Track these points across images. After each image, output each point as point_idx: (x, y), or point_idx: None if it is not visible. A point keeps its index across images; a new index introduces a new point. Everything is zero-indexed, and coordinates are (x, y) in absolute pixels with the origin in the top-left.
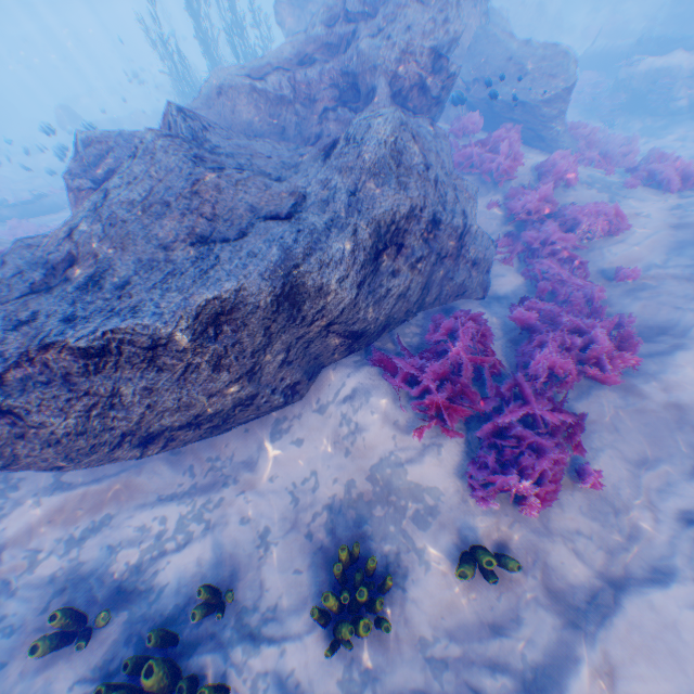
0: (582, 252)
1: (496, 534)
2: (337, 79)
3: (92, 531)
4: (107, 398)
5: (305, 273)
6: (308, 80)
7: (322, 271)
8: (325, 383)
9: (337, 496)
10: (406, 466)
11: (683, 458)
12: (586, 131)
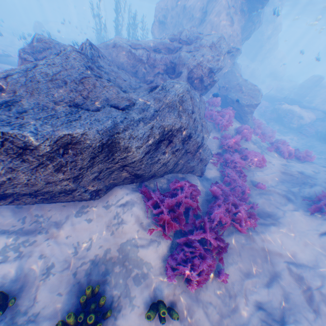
0: (245, 170)
1: (172, 296)
2: (167, 62)
3: None
4: None
5: (121, 138)
6: (155, 58)
7: (130, 140)
8: (114, 194)
9: (99, 255)
10: (139, 248)
11: (264, 276)
12: (258, 122)
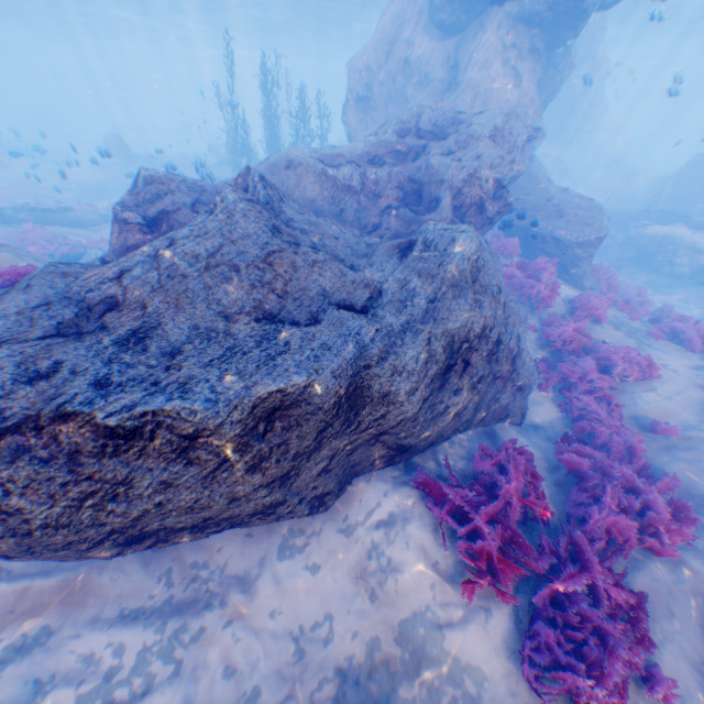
0: (615, 393)
1: None
2: (402, 182)
3: (19, 652)
4: (113, 487)
5: (374, 377)
6: (375, 176)
7: (393, 378)
8: (356, 496)
9: (356, 657)
10: (445, 631)
11: None
12: (608, 275)
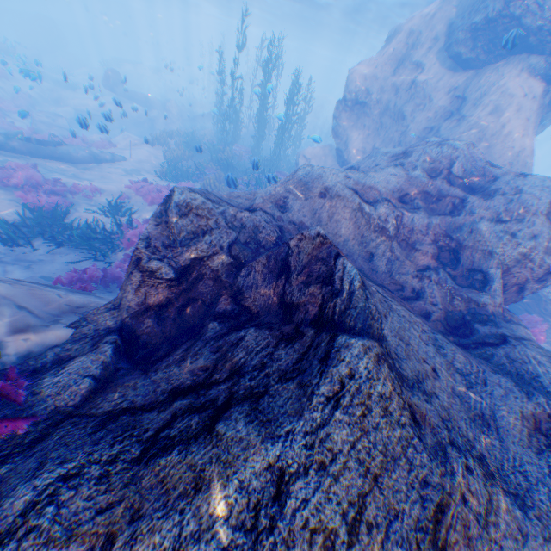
0: None
1: None
2: (439, 236)
3: None
4: None
5: None
6: (413, 224)
7: None
8: None
9: None
10: None
11: None
12: None
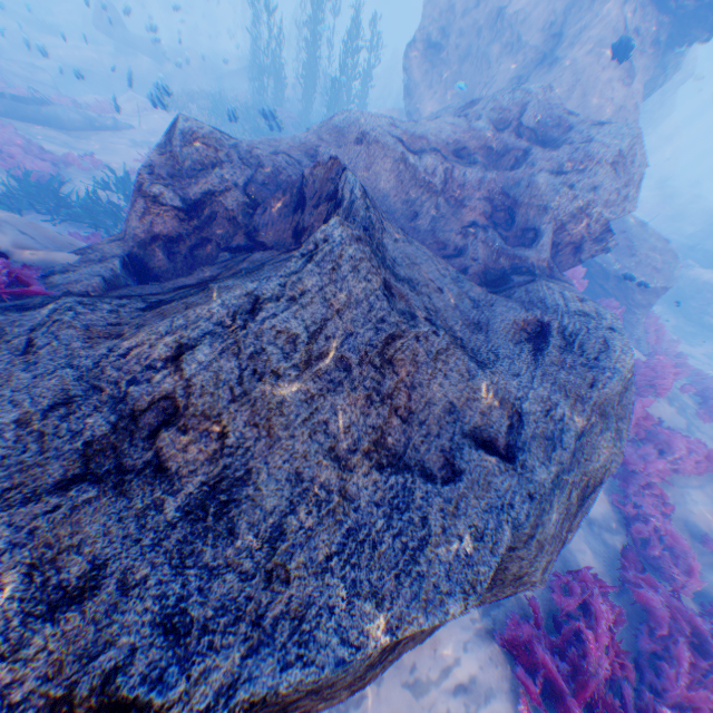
0: (665, 485)
1: None
2: (494, 193)
3: None
4: None
5: (516, 559)
6: (464, 179)
7: (535, 559)
8: (428, 641)
9: None
10: None
11: None
12: (657, 327)
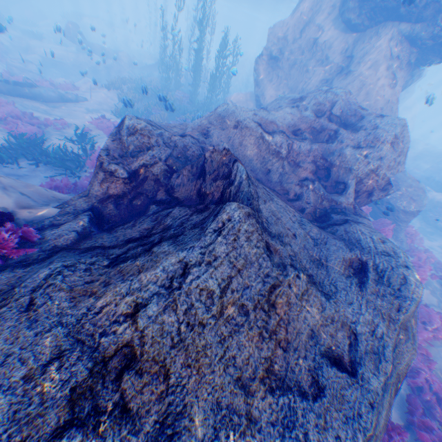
0: (427, 345)
1: None
2: (317, 158)
3: None
4: None
5: None
6: (299, 149)
7: None
8: None
9: None
10: None
11: None
12: (412, 233)
